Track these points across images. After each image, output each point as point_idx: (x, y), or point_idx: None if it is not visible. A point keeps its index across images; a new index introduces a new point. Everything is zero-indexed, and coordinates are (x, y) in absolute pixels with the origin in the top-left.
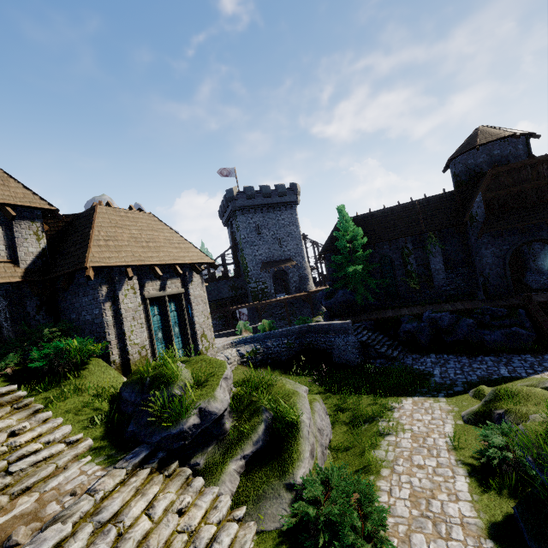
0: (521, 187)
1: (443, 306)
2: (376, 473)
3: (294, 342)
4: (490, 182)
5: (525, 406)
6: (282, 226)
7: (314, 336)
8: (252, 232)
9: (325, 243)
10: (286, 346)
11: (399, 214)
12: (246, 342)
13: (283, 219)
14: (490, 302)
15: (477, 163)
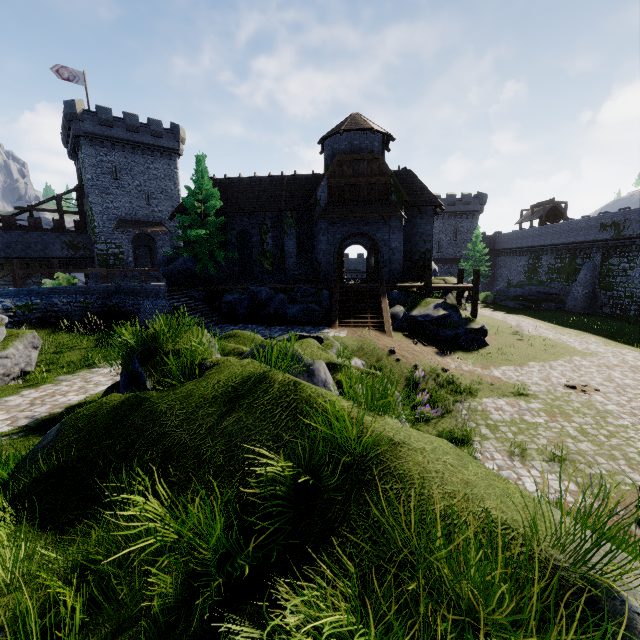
0: (358, 180)
1: (279, 285)
2: (35, 386)
3: (95, 302)
4: (335, 168)
5: (229, 343)
6: (154, 178)
7: (123, 298)
8: (105, 174)
9: (182, 202)
10: (81, 305)
11: (266, 186)
12: (19, 294)
13: (157, 169)
14: (314, 285)
15: (340, 150)
